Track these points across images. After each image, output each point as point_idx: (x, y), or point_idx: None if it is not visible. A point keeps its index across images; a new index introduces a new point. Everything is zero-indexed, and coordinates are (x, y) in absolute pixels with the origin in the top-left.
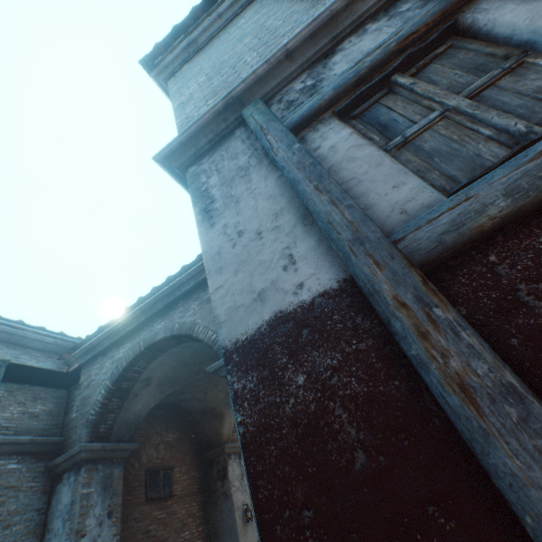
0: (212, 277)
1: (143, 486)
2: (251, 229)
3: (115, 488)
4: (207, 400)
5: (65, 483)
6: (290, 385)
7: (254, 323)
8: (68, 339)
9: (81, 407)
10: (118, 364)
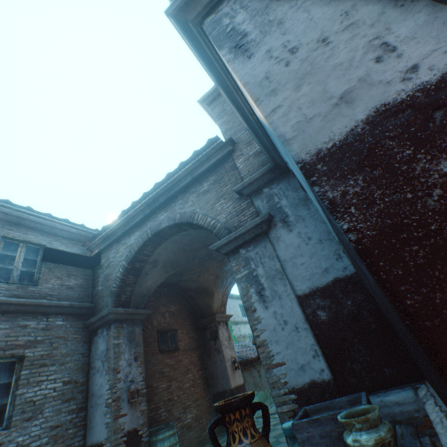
0: (263, 102)
1: (156, 342)
2: (308, 41)
3: (137, 341)
4: (200, 282)
5: (100, 336)
6: (427, 177)
7: (341, 128)
8: (87, 230)
9: (105, 282)
10: (130, 249)
